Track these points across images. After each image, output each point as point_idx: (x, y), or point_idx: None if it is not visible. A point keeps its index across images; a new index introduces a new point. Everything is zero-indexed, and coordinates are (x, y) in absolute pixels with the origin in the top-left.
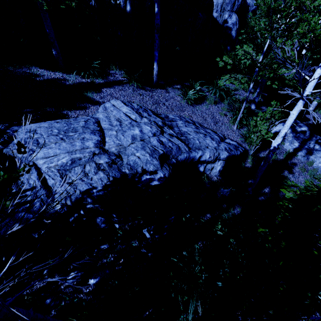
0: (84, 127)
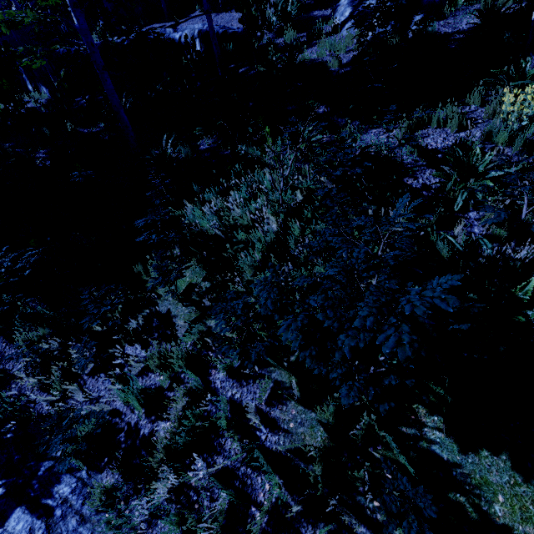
0: None
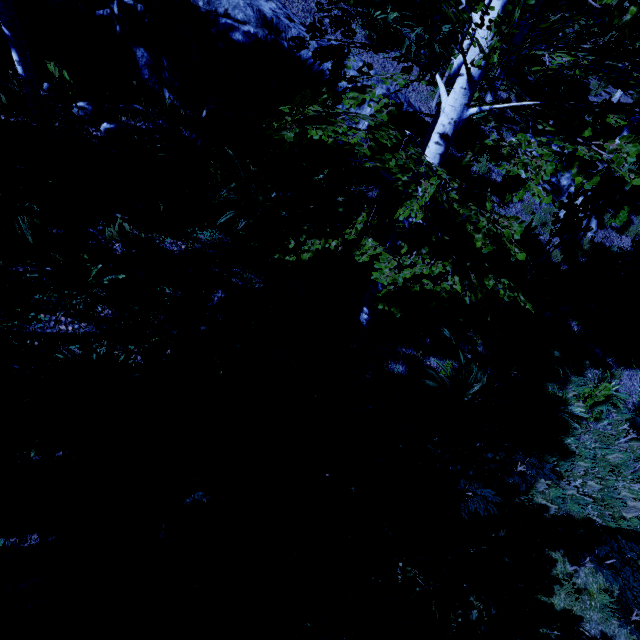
0: None
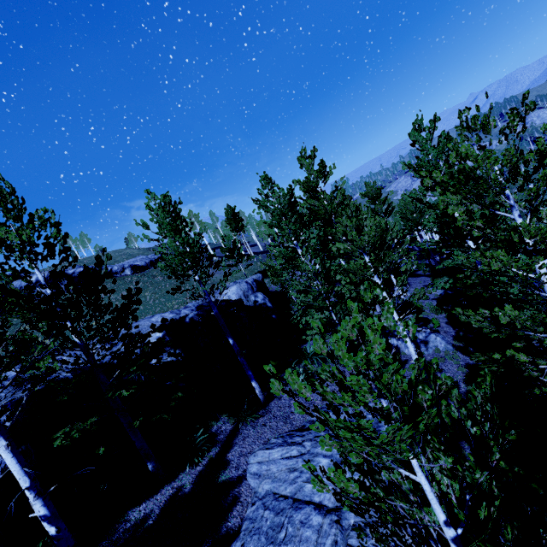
0: (277, 514)
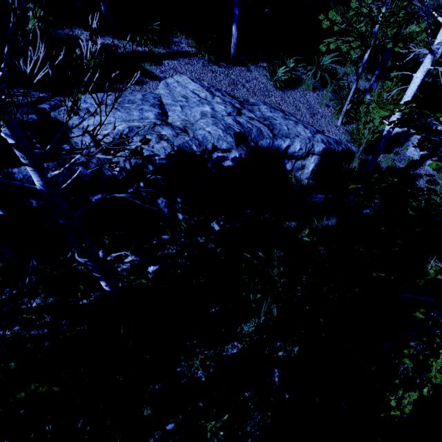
0: (142, 100)
